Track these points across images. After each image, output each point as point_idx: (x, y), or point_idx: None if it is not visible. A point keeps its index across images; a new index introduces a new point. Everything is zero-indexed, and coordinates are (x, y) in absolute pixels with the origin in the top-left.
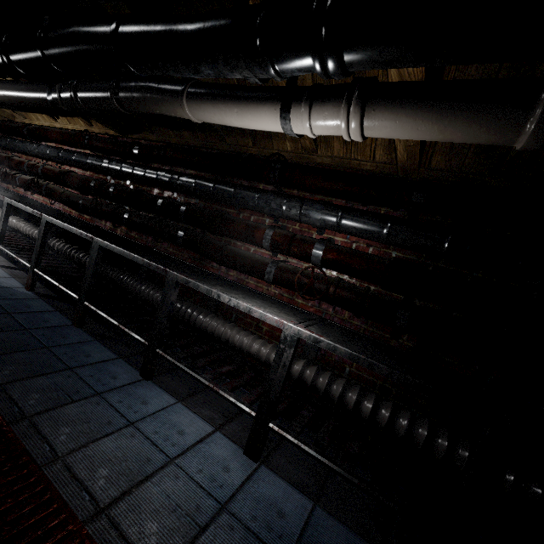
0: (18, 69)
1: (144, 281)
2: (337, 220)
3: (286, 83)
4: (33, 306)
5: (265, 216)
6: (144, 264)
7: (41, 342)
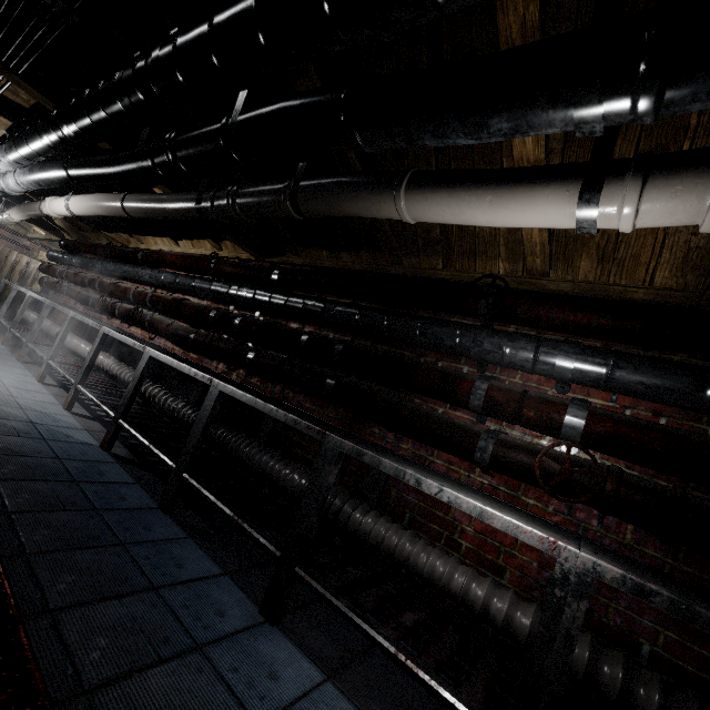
0: (181, 165)
1: (265, 448)
2: (607, 370)
3: (592, 154)
4: (108, 473)
5: (461, 362)
6: (286, 421)
7: (115, 533)
